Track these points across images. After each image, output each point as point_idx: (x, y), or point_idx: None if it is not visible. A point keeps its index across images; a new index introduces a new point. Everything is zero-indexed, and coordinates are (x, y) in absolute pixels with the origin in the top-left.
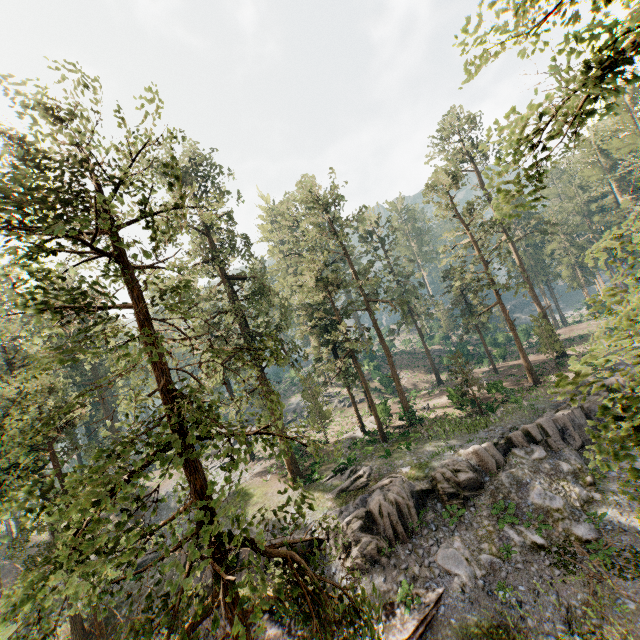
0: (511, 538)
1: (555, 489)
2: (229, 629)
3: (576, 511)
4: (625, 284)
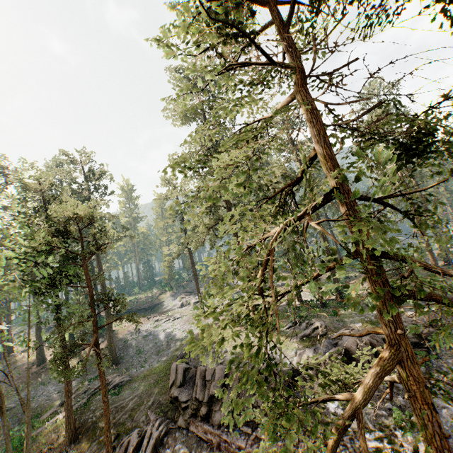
0: None
1: None
2: (226, 437)
3: None
4: None
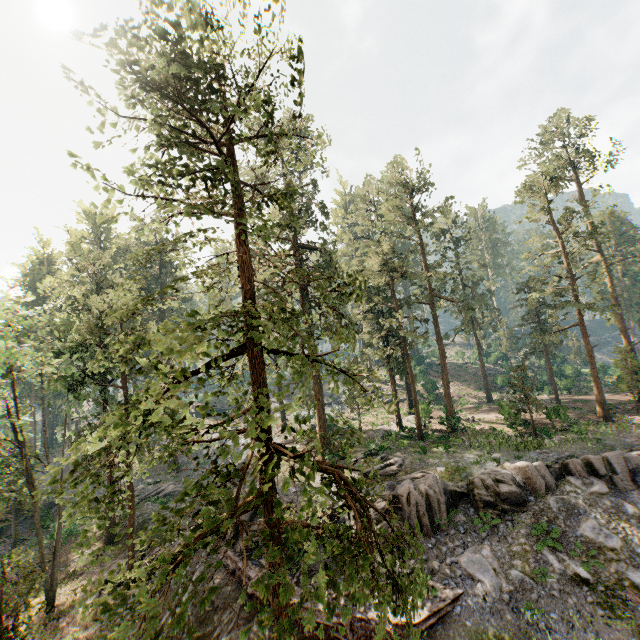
0: (550, 563)
1: (613, 528)
2: (241, 565)
3: (635, 557)
4: None
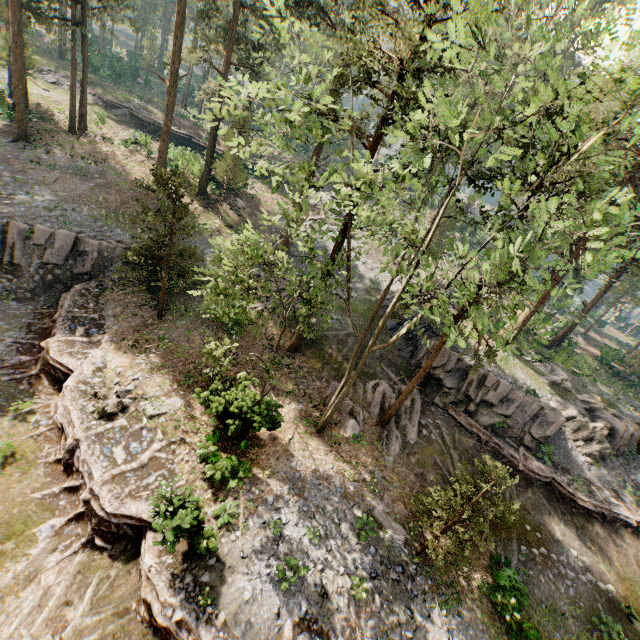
0: None
1: None
2: (499, 443)
3: None
4: None
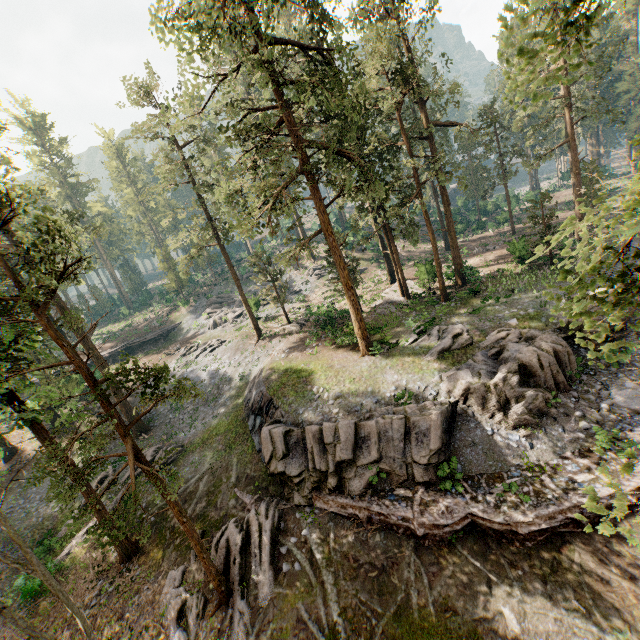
0: None
1: None
2: (380, 510)
3: None
4: (599, 153)
